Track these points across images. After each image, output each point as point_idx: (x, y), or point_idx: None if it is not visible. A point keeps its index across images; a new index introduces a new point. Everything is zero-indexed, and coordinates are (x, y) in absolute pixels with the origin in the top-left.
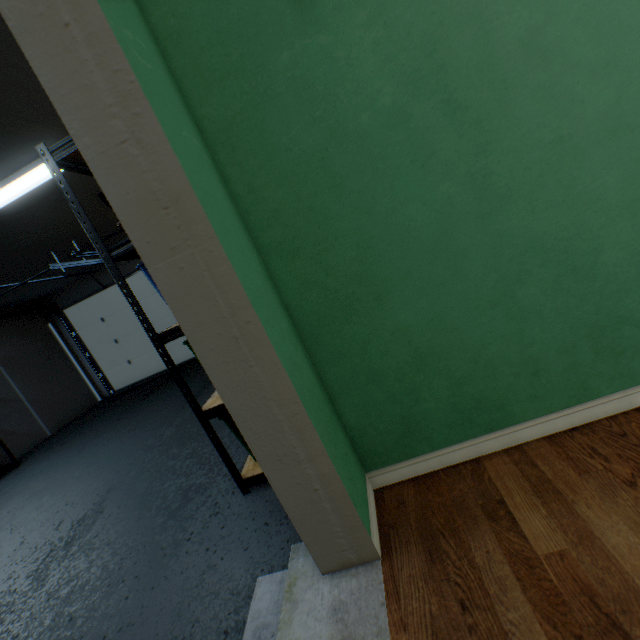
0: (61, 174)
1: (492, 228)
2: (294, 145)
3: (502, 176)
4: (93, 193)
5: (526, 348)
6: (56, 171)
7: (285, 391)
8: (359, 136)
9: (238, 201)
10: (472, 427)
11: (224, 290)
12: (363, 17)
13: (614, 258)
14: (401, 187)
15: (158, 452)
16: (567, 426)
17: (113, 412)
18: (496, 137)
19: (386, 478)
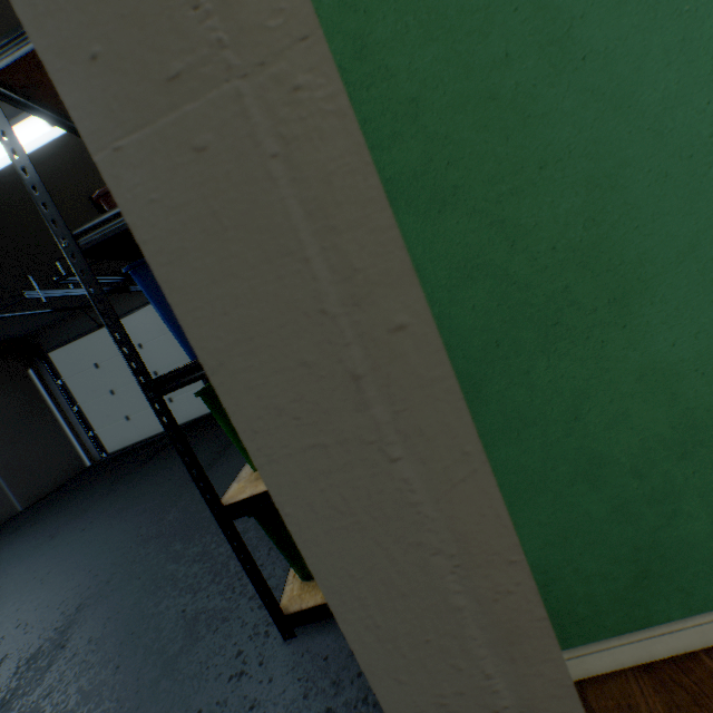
0: None
1: None
2: None
3: None
4: (82, 195)
5: None
6: None
7: (483, 531)
8: None
9: None
10: None
11: (330, 224)
12: None
13: None
14: (706, 43)
15: (154, 547)
16: None
17: (102, 482)
18: None
19: (587, 664)
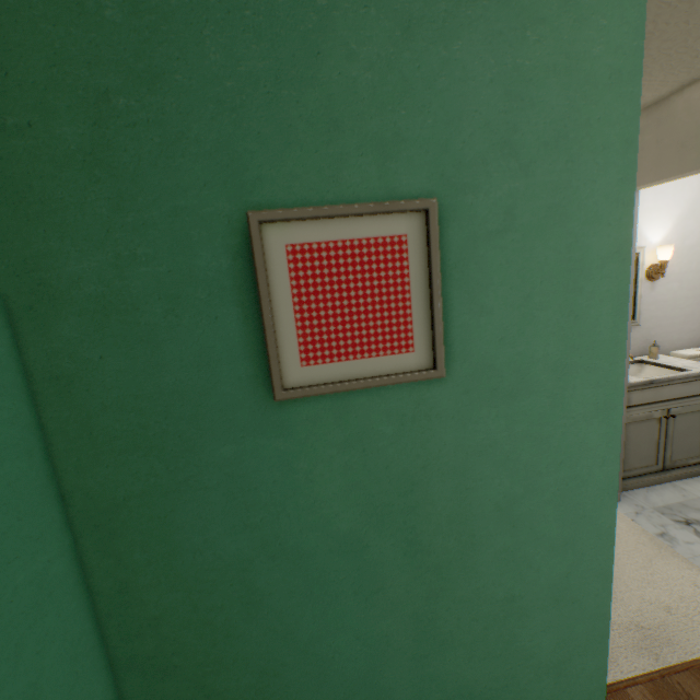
0: None
1: (426, 669)
2: (209, 547)
3: (449, 621)
4: None
5: None
6: None
7: None
8: (300, 554)
9: (99, 598)
10: None
11: None
12: (341, 436)
13: None
14: (335, 615)
15: None
16: None
17: None
18: (452, 584)
19: None
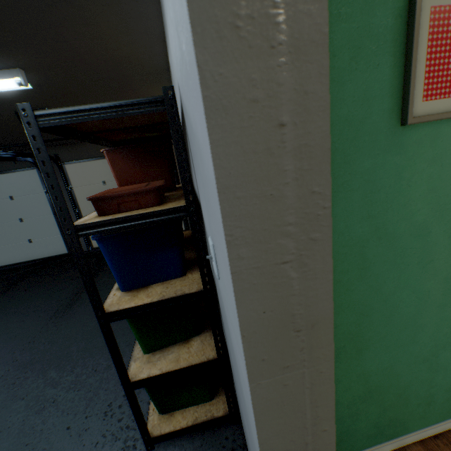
0: (42, 141)
1: (443, 314)
2: (346, 231)
3: None
4: (10, 109)
5: (430, 388)
6: (36, 136)
7: None
8: (393, 236)
9: None
10: (381, 437)
11: (316, 404)
12: (430, 155)
13: None
14: (404, 278)
15: (32, 373)
16: (432, 433)
17: None
18: None
19: None
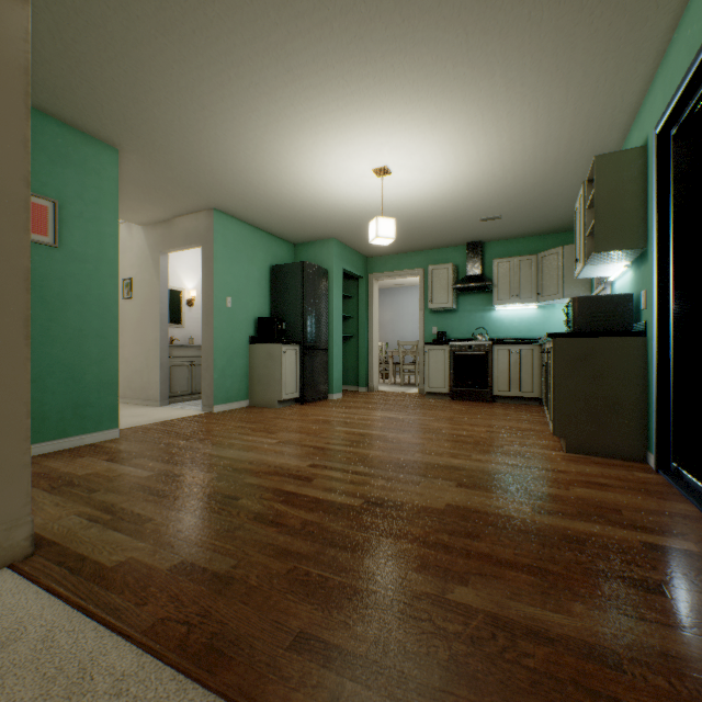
0: None
1: (46, 349)
2: None
3: (57, 332)
4: None
5: (44, 406)
6: None
7: None
8: None
9: None
10: None
11: None
12: None
13: (91, 378)
14: None
15: None
16: (52, 450)
17: None
18: (59, 318)
19: None
